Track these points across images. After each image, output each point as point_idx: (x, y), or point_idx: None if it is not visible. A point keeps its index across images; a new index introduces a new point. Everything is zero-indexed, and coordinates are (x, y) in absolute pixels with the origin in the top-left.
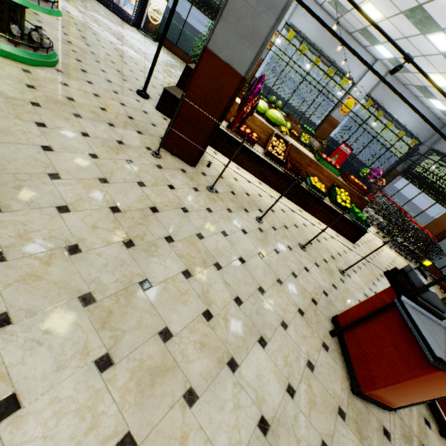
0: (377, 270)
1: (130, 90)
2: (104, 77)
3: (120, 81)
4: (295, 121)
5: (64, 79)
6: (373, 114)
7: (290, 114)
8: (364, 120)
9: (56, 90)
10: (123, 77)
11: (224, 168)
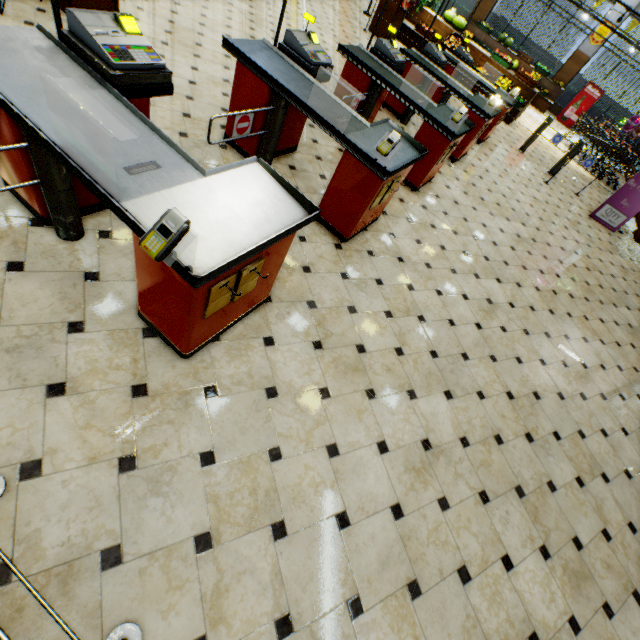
0: (517, 138)
1: (360, 12)
2: (347, 4)
3: (355, 7)
4: (525, 60)
5: (330, 0)
6: (632, 38)
7: (520, 52)
8: (628, 52)
9: (327, 2)
10: (357, 6)
11: (397, 32)
